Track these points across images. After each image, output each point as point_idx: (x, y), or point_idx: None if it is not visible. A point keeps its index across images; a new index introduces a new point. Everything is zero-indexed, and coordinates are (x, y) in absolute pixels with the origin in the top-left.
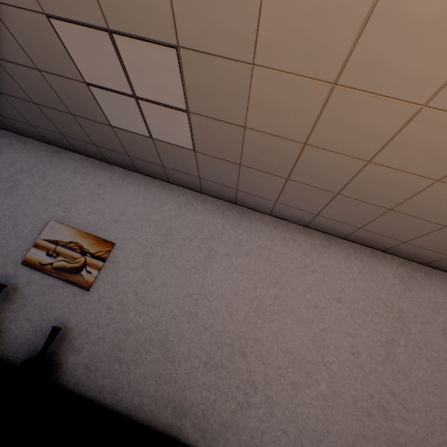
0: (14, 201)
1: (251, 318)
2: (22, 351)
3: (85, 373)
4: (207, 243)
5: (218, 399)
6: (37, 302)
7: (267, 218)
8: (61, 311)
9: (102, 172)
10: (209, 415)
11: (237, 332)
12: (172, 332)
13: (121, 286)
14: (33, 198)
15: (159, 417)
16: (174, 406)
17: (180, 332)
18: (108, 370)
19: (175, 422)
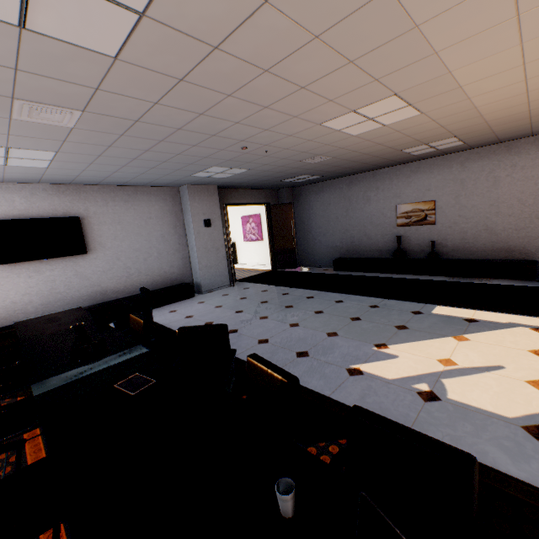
0: (373, 205)
1: (538, 201)
2: (421, 254)
3: (453, 252)
4: (490, 175)
5: (529, 240)
6: (414, 237)
7: (531, 139)
8: (427, 236)
9: (404, 171)
10: (526, 247)
11: (530, 210)
12: (489, 224)
13: (449, 217)
14: (380, 200)
15: (499, 255)
16: (505, 250)
17: (494, 223)
18: (463, 248)
19: (508, 255)
